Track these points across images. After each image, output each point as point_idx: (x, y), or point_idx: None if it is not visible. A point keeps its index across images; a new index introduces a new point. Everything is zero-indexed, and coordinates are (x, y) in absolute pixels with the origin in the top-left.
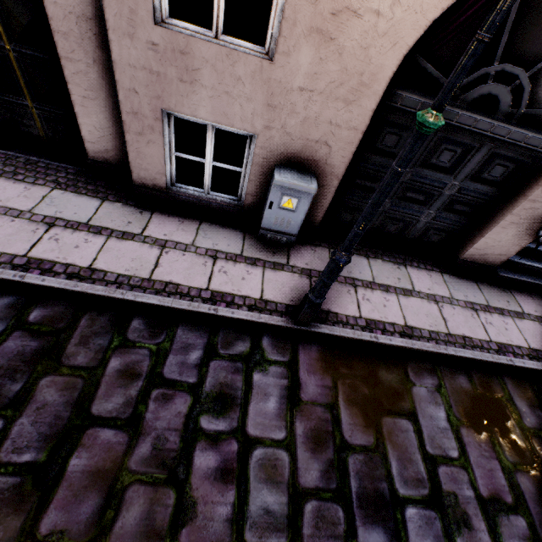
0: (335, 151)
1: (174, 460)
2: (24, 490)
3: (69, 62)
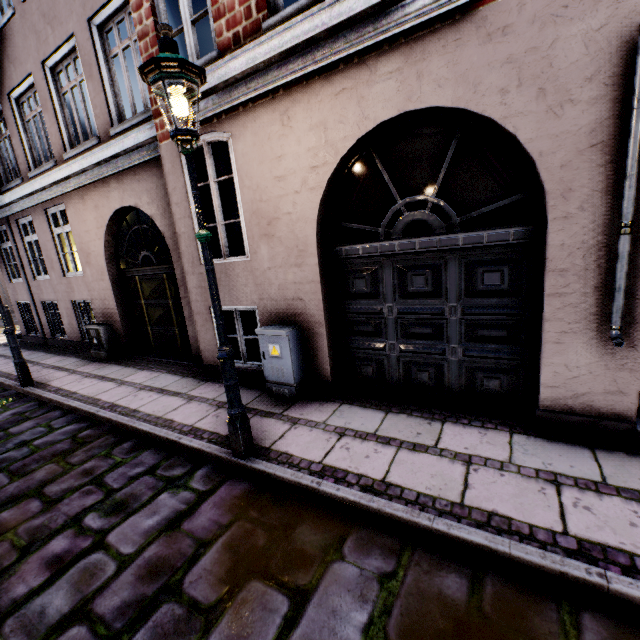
0: (308, 302)
1: (43, 535)
2: None
3: (184, 299)
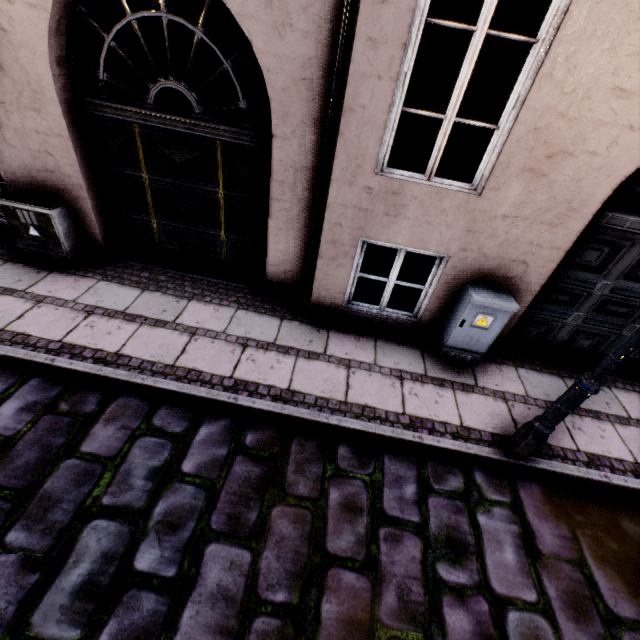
0: (533, 268)
1: (424, 615)
2: (288, 635)
3: (276, 202)
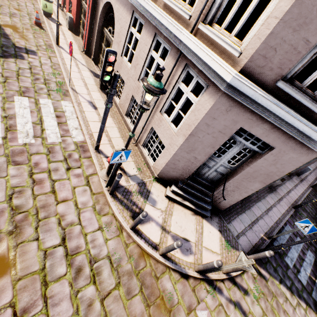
0: None
1: None
2: None
3: None
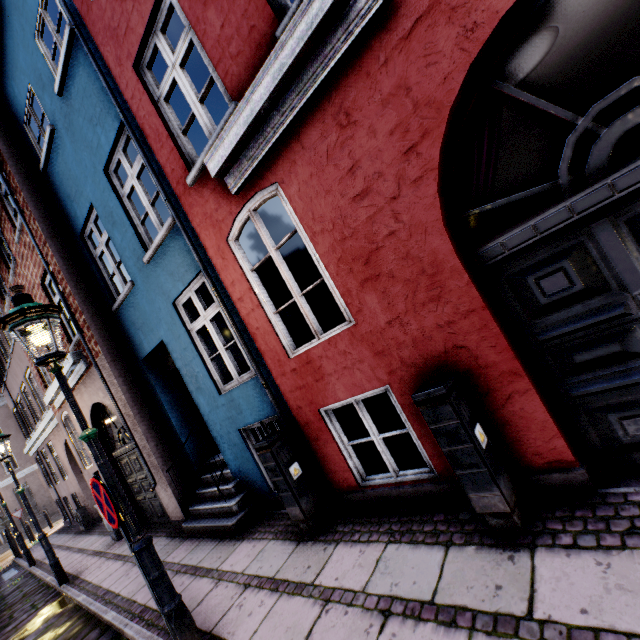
0: None
1: None
2: None
3: None
